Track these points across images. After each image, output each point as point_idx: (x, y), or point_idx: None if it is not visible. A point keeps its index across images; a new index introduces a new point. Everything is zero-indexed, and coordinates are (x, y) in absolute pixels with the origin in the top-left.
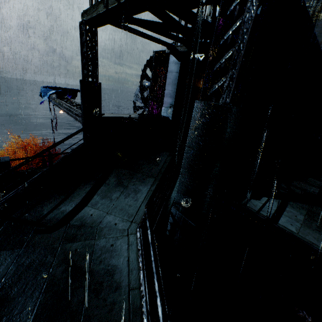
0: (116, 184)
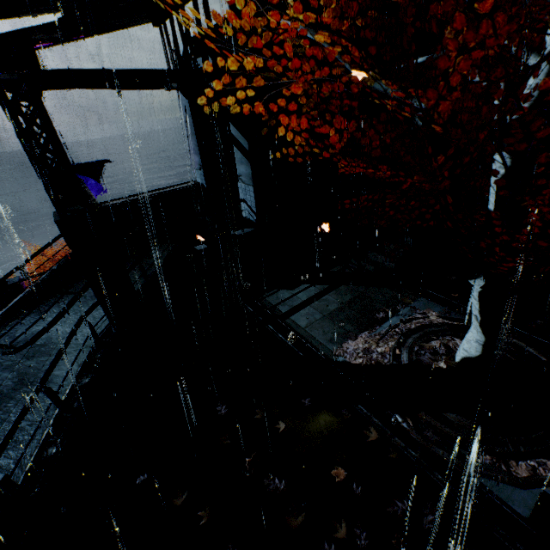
0: (93, 296)
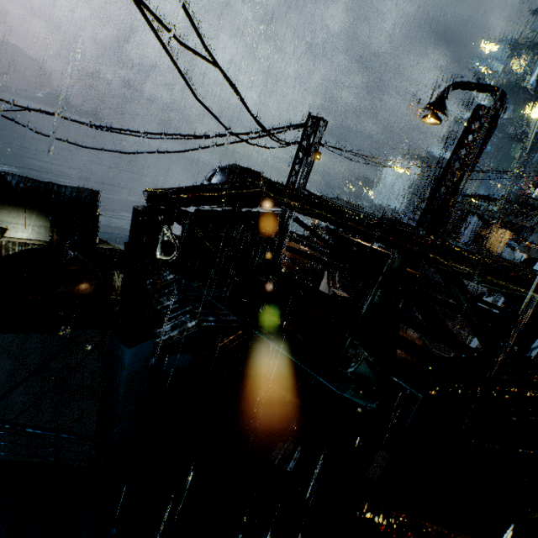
0: None
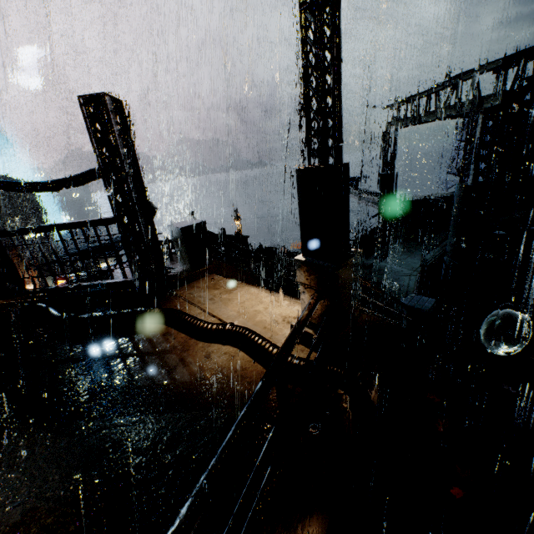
0: (405, 251)
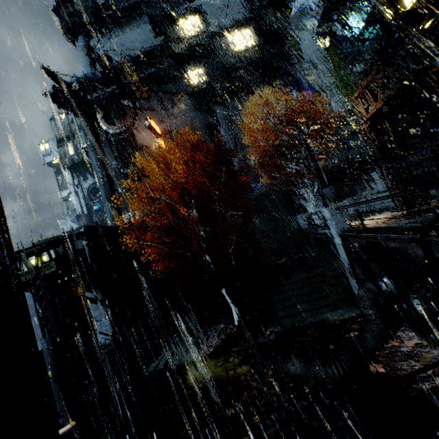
0: None
